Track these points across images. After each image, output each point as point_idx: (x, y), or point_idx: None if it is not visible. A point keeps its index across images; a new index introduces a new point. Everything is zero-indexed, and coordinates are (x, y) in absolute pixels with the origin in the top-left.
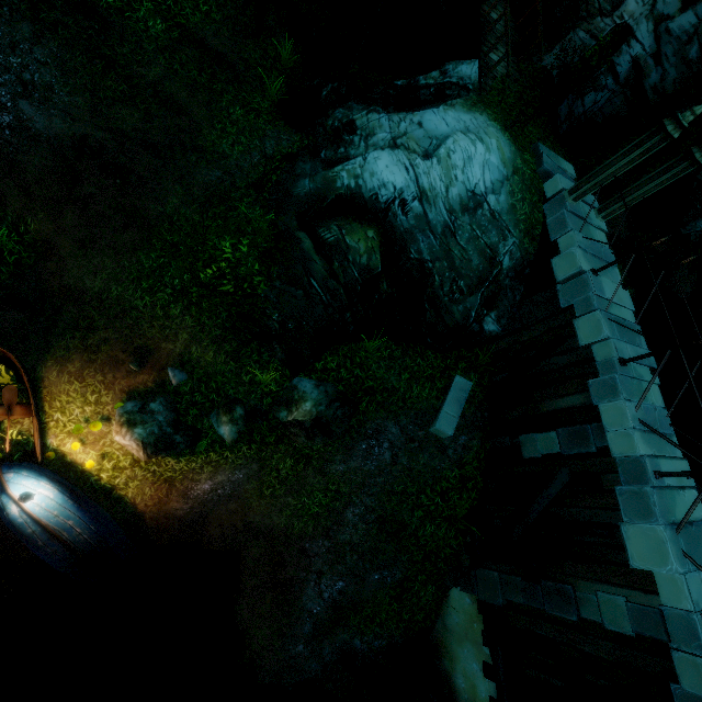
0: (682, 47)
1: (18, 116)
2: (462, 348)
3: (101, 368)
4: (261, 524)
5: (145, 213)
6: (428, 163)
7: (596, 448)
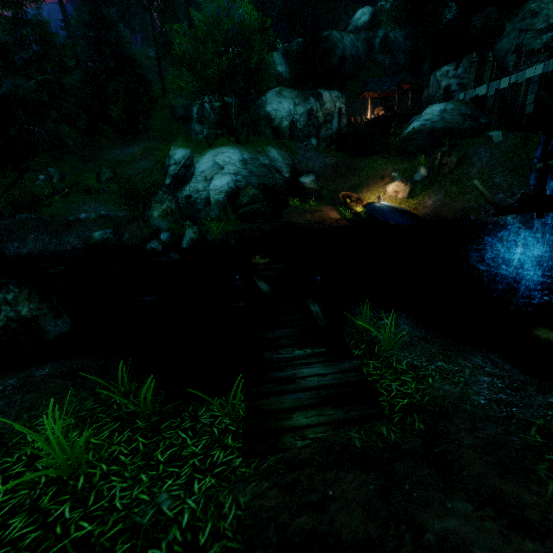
0: (465, 72)
1: (324, 163)
2: (481, 134)
3: (372, 186)
4: (465, 208)
5: (357, 168)
6: (422, 117)
7: (538, 80)
